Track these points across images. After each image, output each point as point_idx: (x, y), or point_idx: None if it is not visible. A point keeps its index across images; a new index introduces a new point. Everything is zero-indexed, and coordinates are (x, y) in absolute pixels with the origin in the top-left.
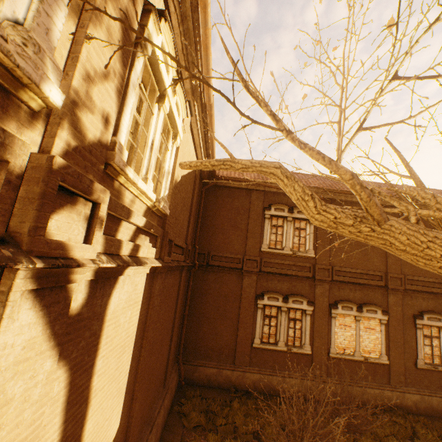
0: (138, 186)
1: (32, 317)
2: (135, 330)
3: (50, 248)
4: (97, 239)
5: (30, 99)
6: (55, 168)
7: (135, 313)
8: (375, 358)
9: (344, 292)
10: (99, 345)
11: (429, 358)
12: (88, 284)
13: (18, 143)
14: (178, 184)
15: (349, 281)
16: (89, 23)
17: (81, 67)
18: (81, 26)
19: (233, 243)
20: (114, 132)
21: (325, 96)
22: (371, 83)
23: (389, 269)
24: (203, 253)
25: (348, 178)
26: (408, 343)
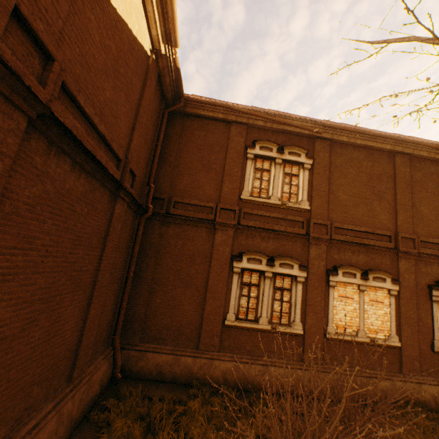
0: None
1: None
2: None
3: None
4: None
5: None
6: None
7: None
8: (383, 339)
9: (346, 255)
10: None
11: None
12: None
13: None
14: None
15: (352, 241)
16: None
17: None
18: None
19: (203, 188)
20: None
21: None
22: None
23: (400, 228)
24: (162, 197)
25: None
26: (423, 320)
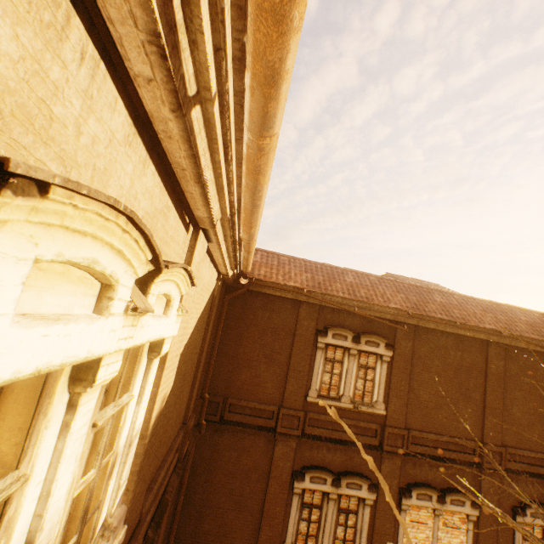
0: None
1: None
2: None
3: None
4: None
5: None
6: None
7: None
8: None
9: (422, 470)
10: None
11: None
12: None
13: None
14: (164, 404)
15: (431, 454)
16: None
17: None
18: None
19: (264, 385)
20: None
21: None
22: None
23: (486, 437)
24: (216, 400)
25: None
26: None
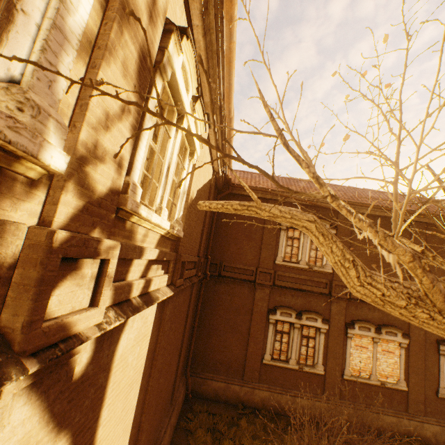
0: (152, 221)
1: (27, 411)
2: (143, 363)
3: (48, 336)
4: (104, 299)
5: (27, 170)
6: (56, 246)
7: (144, 346)
8: (392, 383)
9: (362, 311)
10: (105, 395)
11: None
12: (94, 340)
13: (11, 229)
14: (193, 201)
15: None
16: (101, 62)
17: (91, 115)
18: (92, 66)
19: (246, 254)
20: (128, 171)
21: (382, 154)
22: (444, 142)
23: None
24: (215, 263)
25: (407, 260)
26: (430, 370)
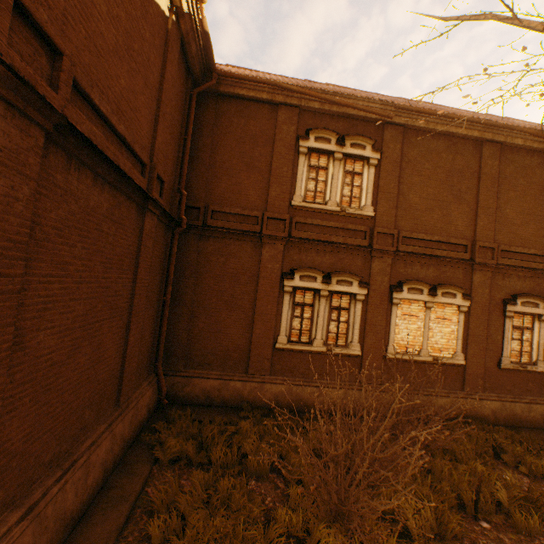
0: None
1: None
2: None
3: None
4: None
5: None
6: None
7: None
8: (447, 357)
9: (413, 269)
10: None
11: (516, 356)
12: None
13: None
14: None
15: (421, 253)
16: None
17: None
18: None
19: (246, 193)
20: None
21: None
22: None
23: (479, 236)
24: (196, 206)
25: None
26: (492, 337)
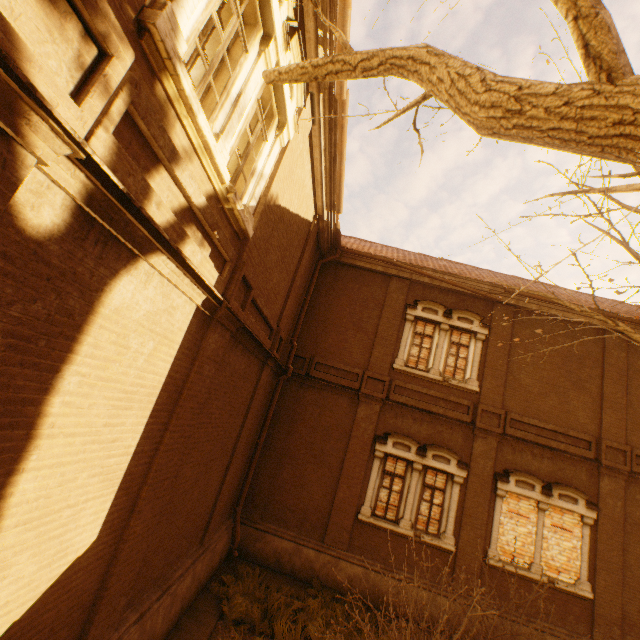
0: (198, 121)
1: None
2: (157, 386)
3: None
4: (91, 106)
5: None
6: None
7: (163, 357)
8: (568, 582)
9: (523, 458)
10: (77, 346)
11: None
12: (70, 208)
13: None
14: (276, 208)
15: (533, 440)
16: None
17: None
18: None
19: (351, 350)
20: None
21: None
22: None
23: (605, 433)
24: (303, 356)
25: None
26: (631, 569)
